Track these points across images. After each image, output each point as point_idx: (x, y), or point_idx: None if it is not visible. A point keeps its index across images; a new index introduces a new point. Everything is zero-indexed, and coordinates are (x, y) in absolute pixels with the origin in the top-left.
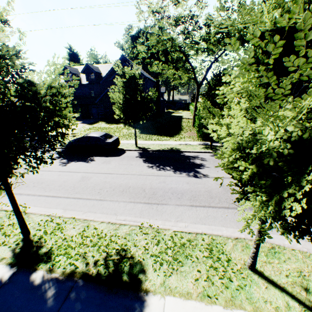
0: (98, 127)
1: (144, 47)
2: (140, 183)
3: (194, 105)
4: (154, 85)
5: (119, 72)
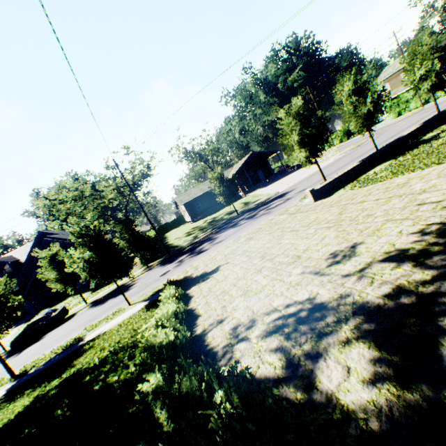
0: None
1: (57, 221)
2: (88, 318)
3: None
4: None
5: (40, 256)
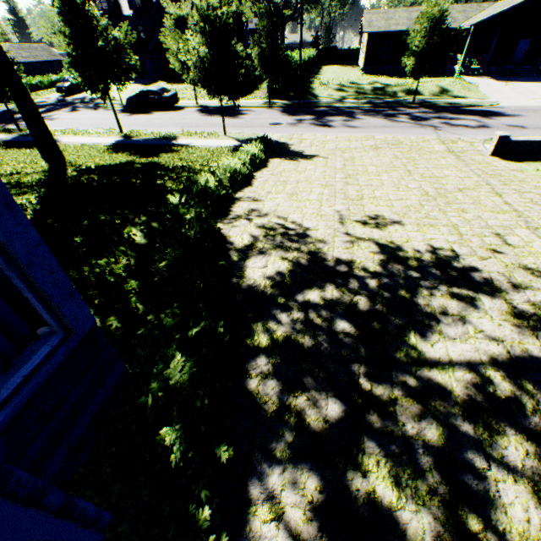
0: None
1: None
2: (190, 122)
3: None
4: None
5: (167, 10)
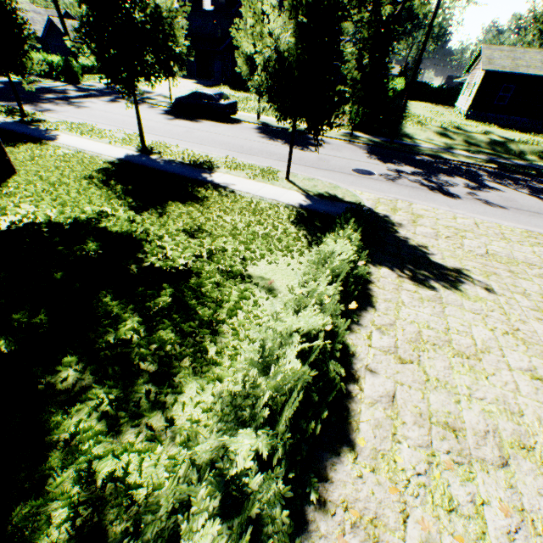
0: None
1: None
2: (242, 143)
3: None
4: None
5: None
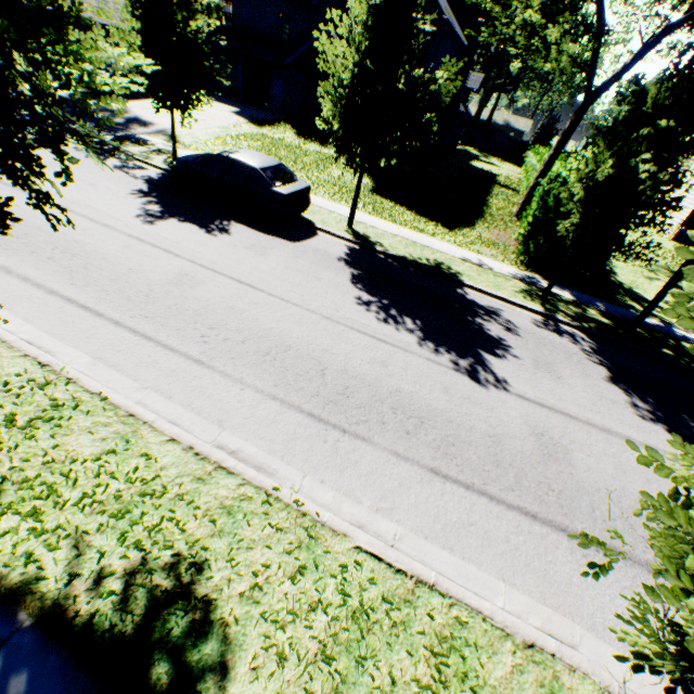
0: (272, 140)
1: None
2: (319, 344)
3: (548, 155)
4: (458, 56)
5: None
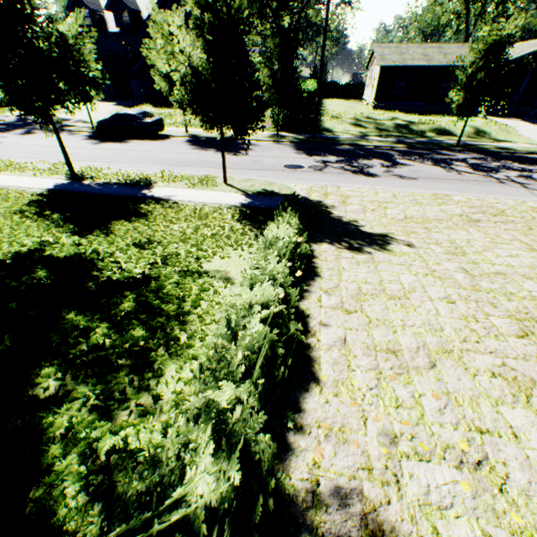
0: None
1: None
2: (175, 157)
3: None
4: None
5: (154, 18)
